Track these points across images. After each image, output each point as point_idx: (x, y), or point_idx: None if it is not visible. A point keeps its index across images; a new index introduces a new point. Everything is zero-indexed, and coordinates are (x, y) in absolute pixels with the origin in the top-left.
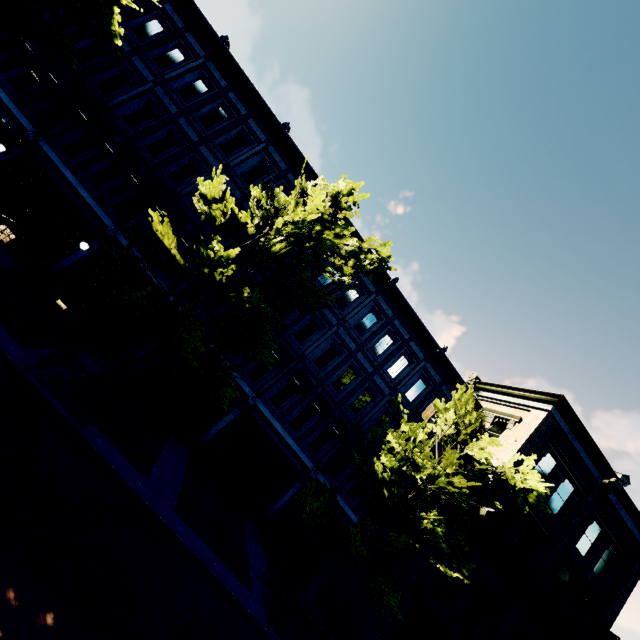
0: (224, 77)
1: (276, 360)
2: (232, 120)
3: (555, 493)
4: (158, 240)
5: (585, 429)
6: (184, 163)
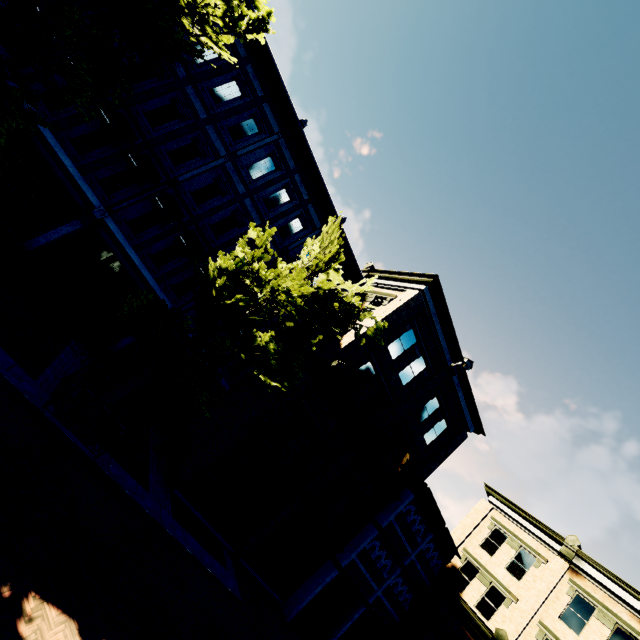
0: None
1: (134, 168)
2: None
3: (409, 367)
4: None
5: (448, 312)
6: None
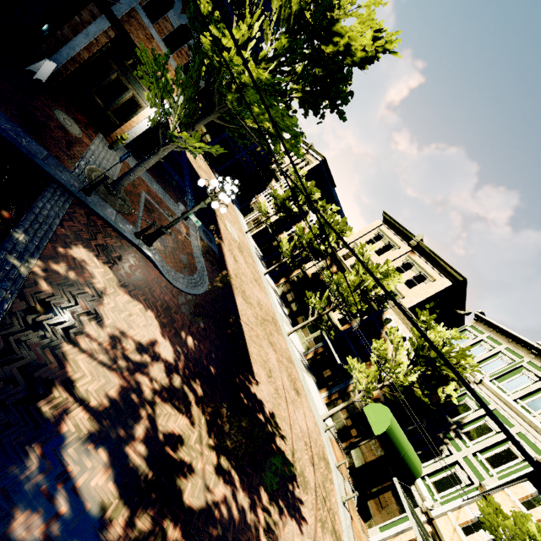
0: None
1: None
2: None
3: None
4: None
5: None
6: None
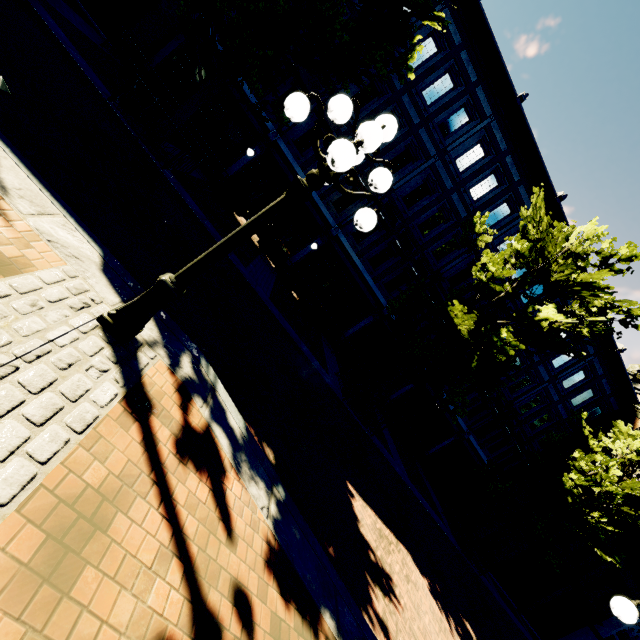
0: (459, 29)
1: None
2: (457, 89)
3: None
4: (446, 314)
5: None
6: (400, 150)
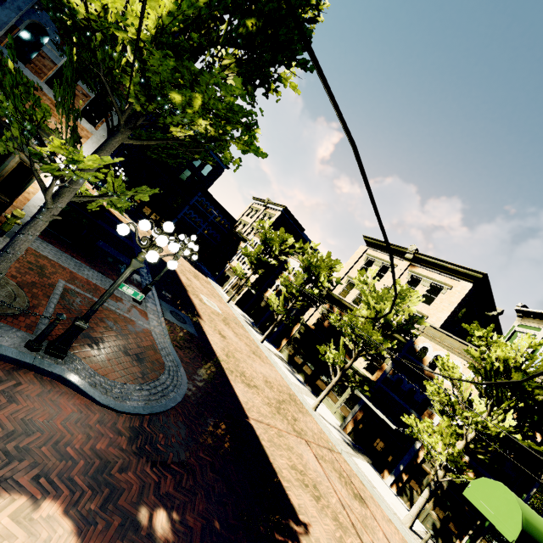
0: None
1: None
2: None
3: None
4: None
5: None
6: None
